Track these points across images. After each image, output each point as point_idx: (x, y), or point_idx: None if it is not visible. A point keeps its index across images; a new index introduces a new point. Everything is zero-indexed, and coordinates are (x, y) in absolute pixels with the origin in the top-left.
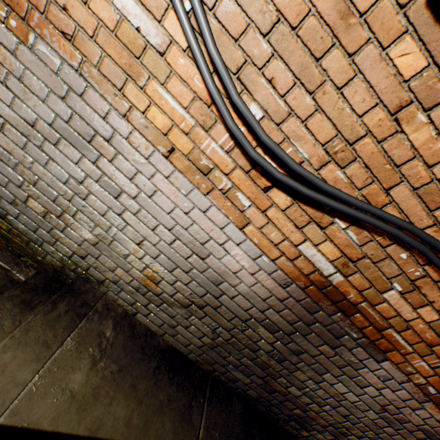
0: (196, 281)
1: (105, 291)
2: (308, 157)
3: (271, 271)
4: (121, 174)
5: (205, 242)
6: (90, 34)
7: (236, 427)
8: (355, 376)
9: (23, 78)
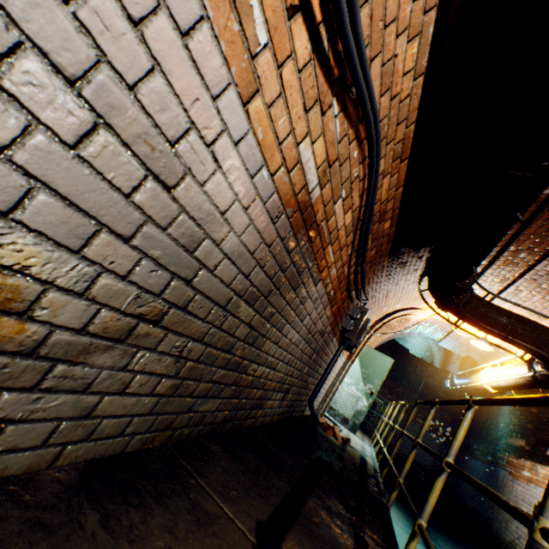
0: (151, 258)
1: None
2: None
3: (268, 197)
4: None
5: (180, 137)
6: None
7: (234, 466)
8: (302, 312)
9: None
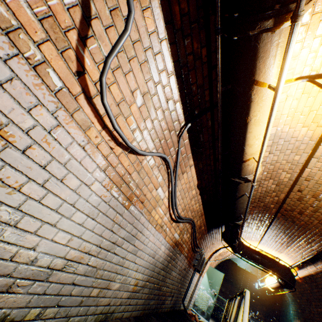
0: (150, 269)
1: (113, 317)
2: (179, 212)
3: (168, 247)
4: (141, 242)
5: (156, 250)
6: (149, 200)
7: None
8: (176, 265)
9: (121, 223)
